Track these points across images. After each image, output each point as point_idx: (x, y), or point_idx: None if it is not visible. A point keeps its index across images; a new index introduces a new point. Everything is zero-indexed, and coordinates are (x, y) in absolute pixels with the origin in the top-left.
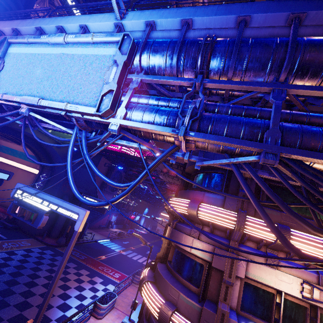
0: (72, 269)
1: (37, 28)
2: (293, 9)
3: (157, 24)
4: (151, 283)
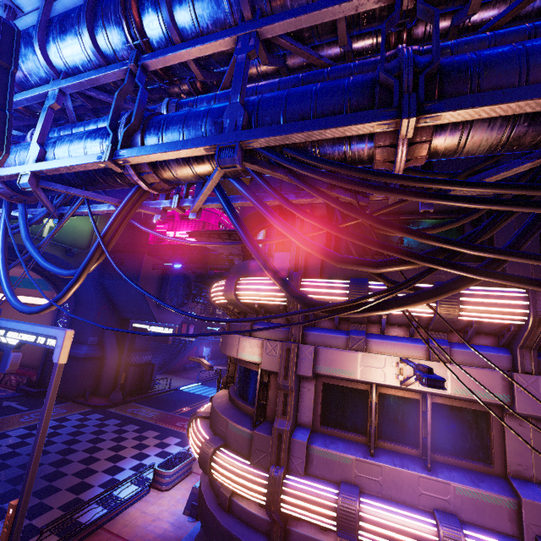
0: (131, 433)
1: None
2: None
3: None
4: (203, 419)
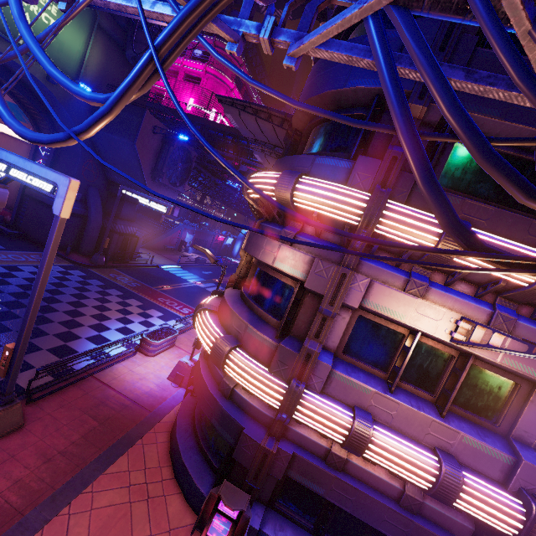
0: (114, 297)
1: None
2: None
3: None
4: (211, 313)
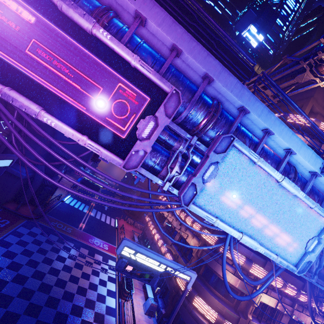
0: (74, 251)
1: (244, 109)
2: None
3: None
4: (198, 295)
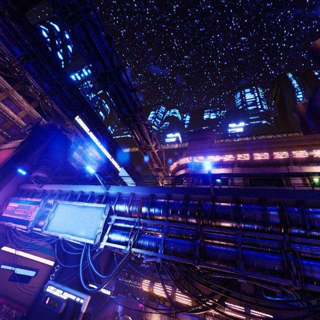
0: None
1: (70, 190)
2: (167, 192)
3: (122, 193)
4: None
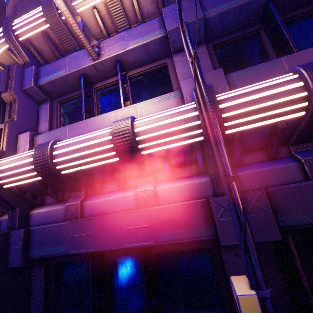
0: None
1: None
2: None
3: None
4: None
